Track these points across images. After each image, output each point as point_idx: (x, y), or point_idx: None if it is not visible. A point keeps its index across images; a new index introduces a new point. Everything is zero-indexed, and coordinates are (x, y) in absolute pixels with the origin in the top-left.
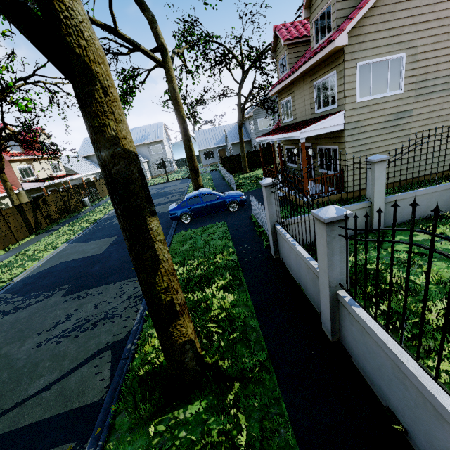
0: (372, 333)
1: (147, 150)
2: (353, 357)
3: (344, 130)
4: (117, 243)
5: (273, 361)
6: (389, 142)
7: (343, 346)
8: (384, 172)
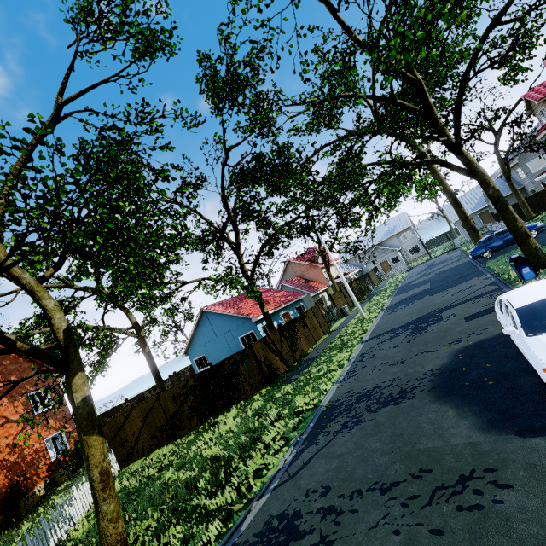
0: None
1: (396, 240)
2: None
3: None
4: (435, 283)
5: None
6: None
7: None
8: None
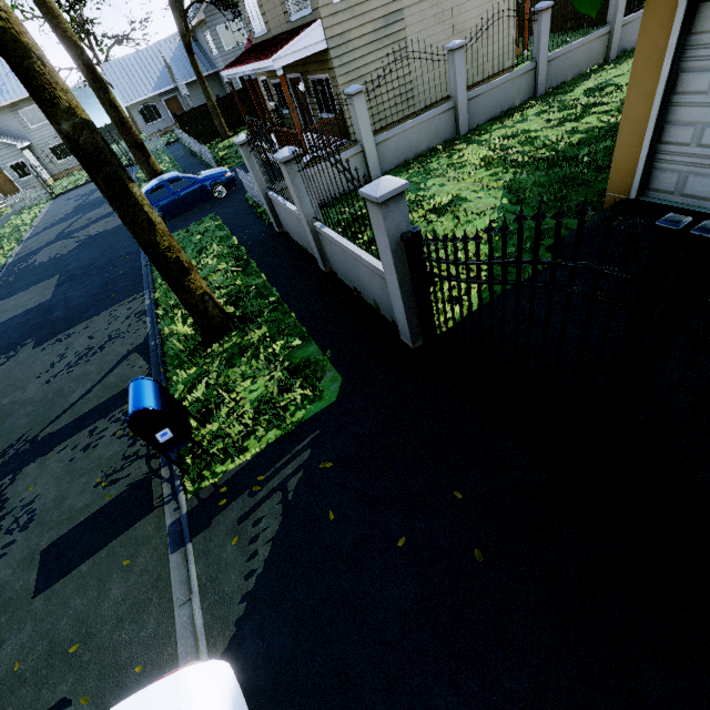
0: (331, 239)
1: (14, 120)
2: (338, 273)
3: (328, 50)
4: (66, 282)
5: (283, 298)
6: (386, 61)
7: (333, 272)
8: (365, 107)
